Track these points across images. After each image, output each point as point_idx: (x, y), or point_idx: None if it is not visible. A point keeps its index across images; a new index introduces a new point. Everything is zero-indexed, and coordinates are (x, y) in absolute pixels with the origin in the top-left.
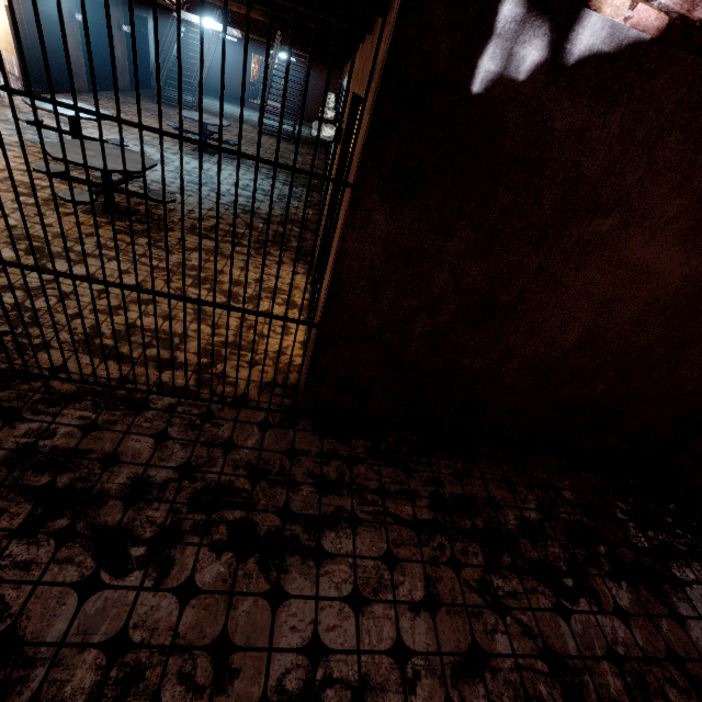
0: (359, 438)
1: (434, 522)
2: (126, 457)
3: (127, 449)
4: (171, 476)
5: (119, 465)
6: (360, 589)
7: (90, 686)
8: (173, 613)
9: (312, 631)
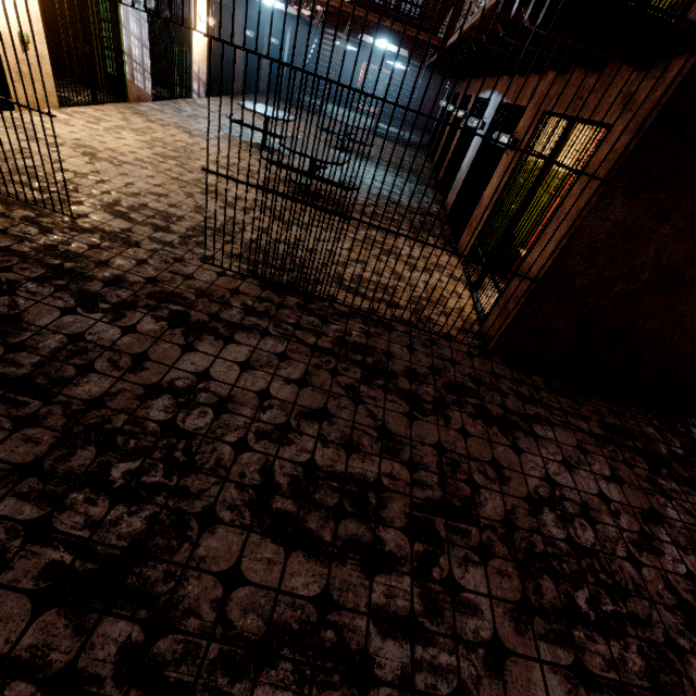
0: (536, 375)
1: (606, 437)
2: (396, 355)
3: (395, 351)
4: (427, 371)
5: (394, 359)
6: (567, 460)
7: (435, 461)
8: (462, 441)
9: (544, 472)
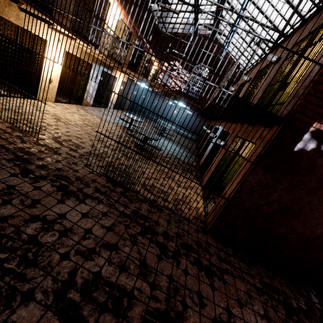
0: (229, 247)
1: (263, 289)
2: (161, 224)
3: (160, 221)
4: (174, 235)
5: (159, 225)
6: (240, 299)
7: (166, 286)
8: (183, 277)
9: (226, 304)
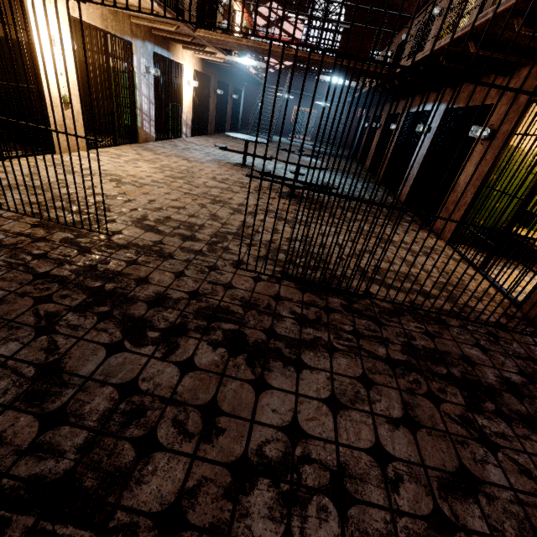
0: None
1: None
2: (476, 360)
3: (469, 354)
4: (522, 379)
5: (477, 365)
6: None
7: None
8: None
9: None
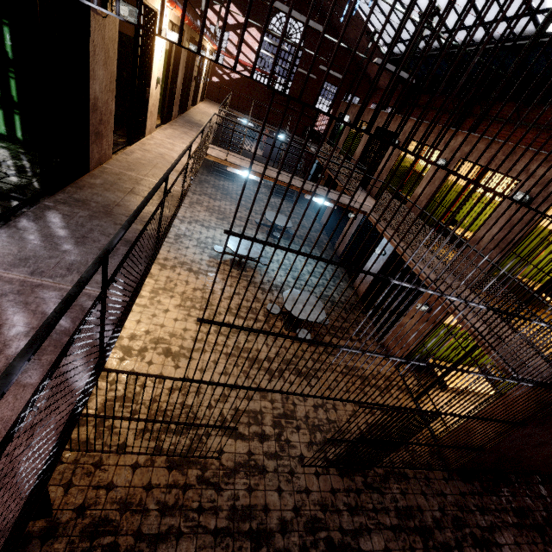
0: (474, 480)
1: (519, 523)
2: (423, 507)
3: (420, 502)
4: (440, 514)
5: (424, 512)
6: None
7: None
8: None
9: None
